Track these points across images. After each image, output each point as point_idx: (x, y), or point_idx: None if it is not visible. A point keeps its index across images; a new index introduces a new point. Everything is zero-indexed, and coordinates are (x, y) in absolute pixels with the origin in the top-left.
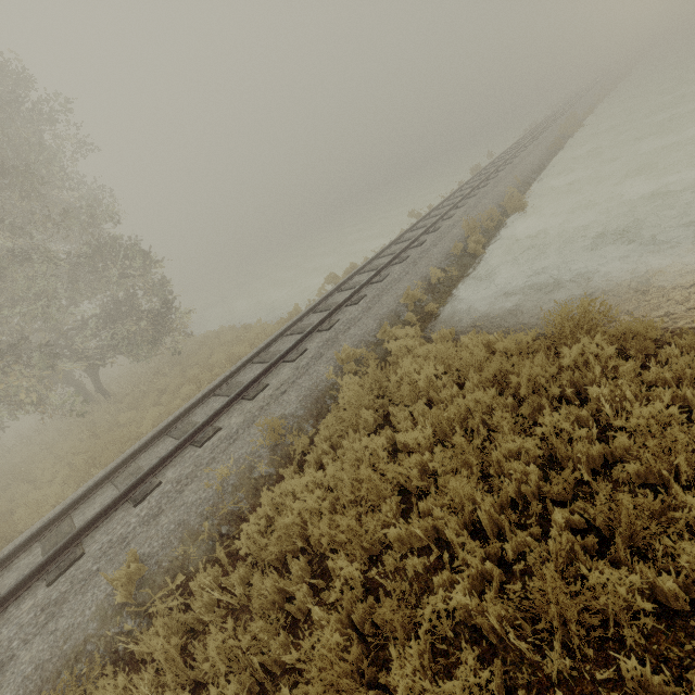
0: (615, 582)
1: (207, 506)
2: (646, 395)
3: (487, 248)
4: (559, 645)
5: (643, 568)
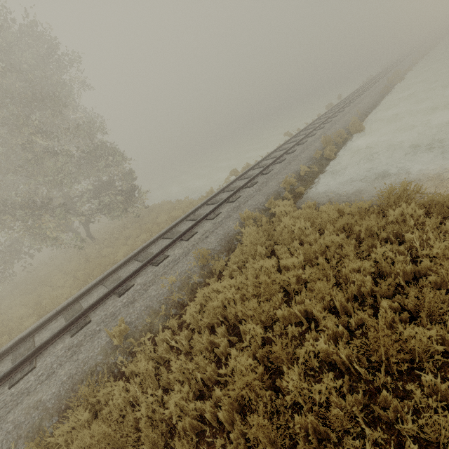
0: (420, 334)
1: (163, 298)
2: (443, 239)
3: (337, 155)
4: (384, 371)
5: (438, 328)
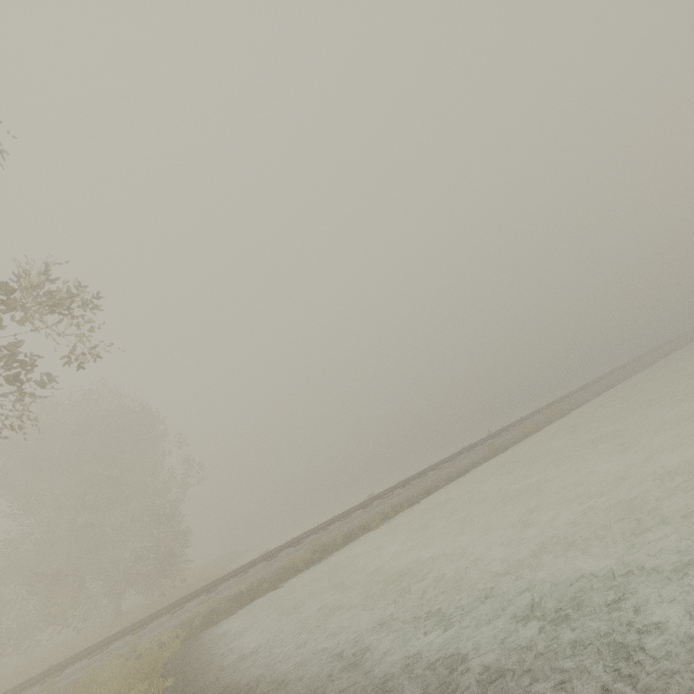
0: None
1: None
2: None
3: (315, 563)
4: None
5: None
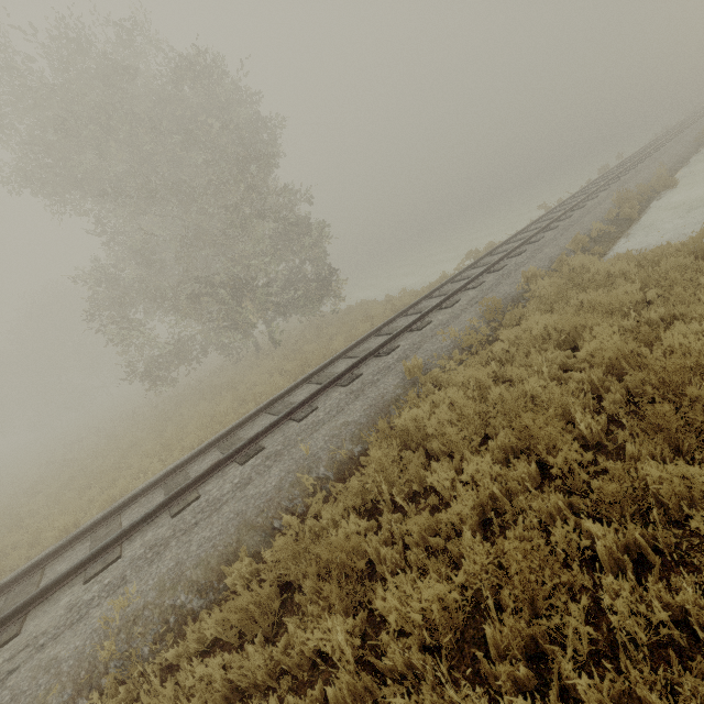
0: None
1: (450, 348)
2: None
3: (639, 215)
4: None
5: None
